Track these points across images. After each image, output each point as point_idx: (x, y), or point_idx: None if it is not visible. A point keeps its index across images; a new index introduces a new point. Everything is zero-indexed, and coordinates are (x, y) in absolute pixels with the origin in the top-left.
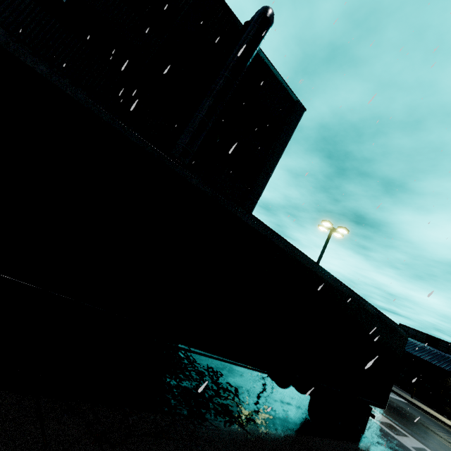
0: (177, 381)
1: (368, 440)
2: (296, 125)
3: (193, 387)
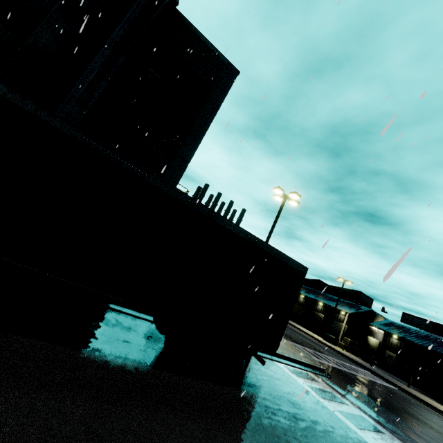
0: None
1: (254, 390)
2: (229, 87)
3: None
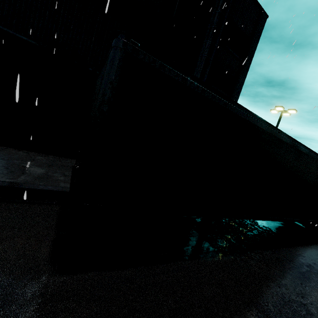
0: (251, 232)
1: None
2: (260, 34)
3: (258, 233)
